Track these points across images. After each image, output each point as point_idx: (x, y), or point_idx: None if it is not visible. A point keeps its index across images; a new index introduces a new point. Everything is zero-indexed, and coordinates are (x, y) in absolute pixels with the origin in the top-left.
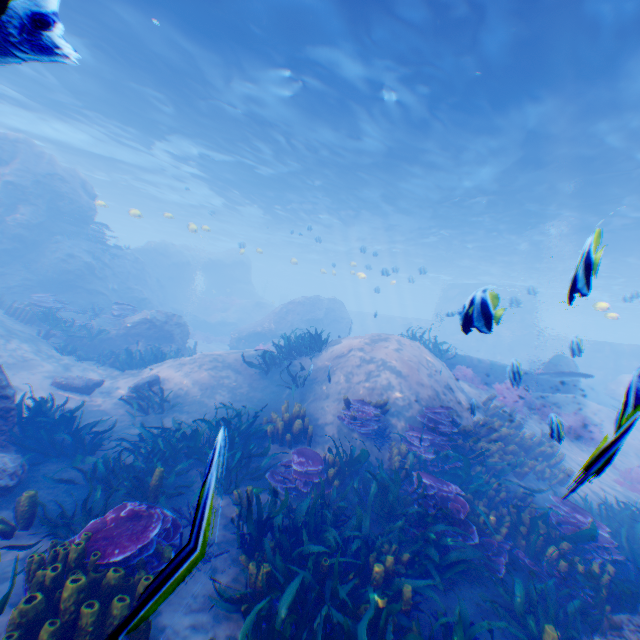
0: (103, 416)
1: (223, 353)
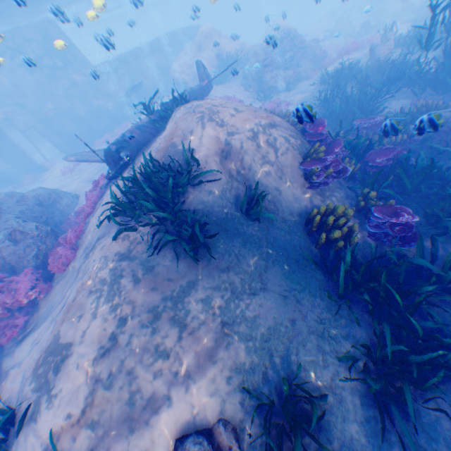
0: None
1: (122, 312)
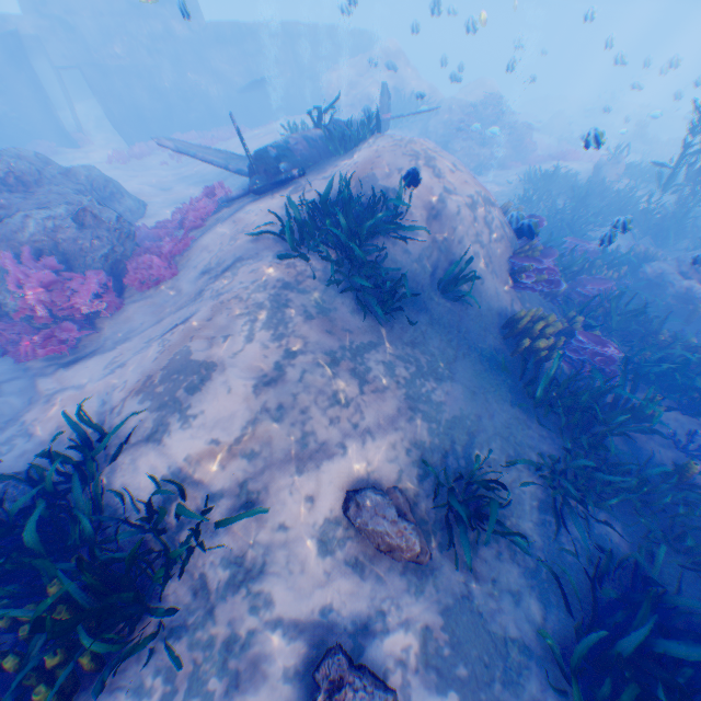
0: (484, 603)
1: (291, 346)
